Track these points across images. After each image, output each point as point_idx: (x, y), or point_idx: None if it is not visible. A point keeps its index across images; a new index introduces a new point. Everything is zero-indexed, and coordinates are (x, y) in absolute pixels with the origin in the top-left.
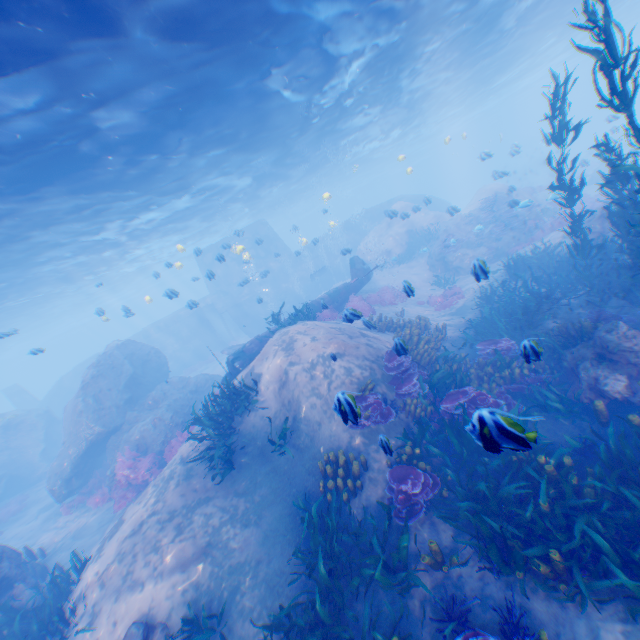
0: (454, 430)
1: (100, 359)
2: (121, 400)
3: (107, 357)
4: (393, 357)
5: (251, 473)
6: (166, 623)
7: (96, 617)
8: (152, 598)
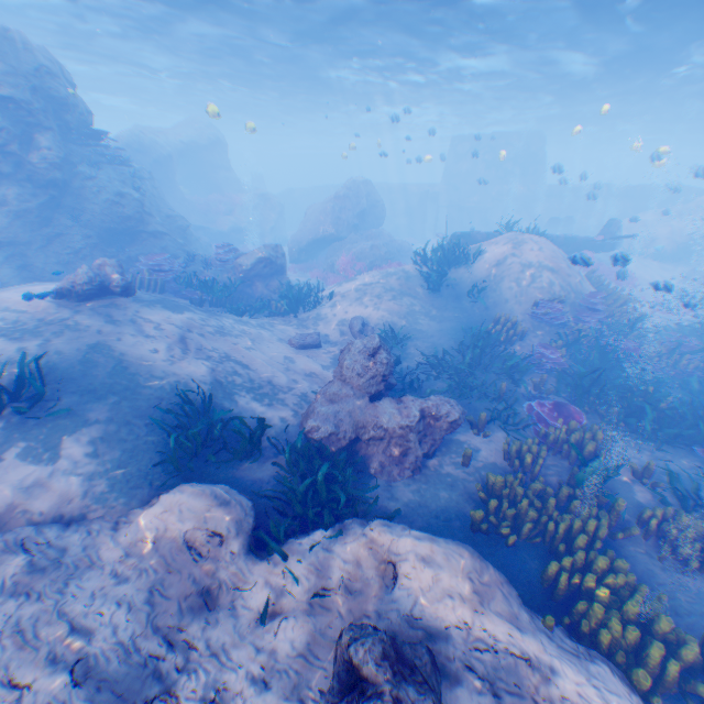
0: (600, 353)
1: (350, 184)
2: (351, 222)
3: (354, 185)
4: (592, 295)
5: (443, 301)
6: (373, 327)
7: (336, 307)
8: (369, 315)
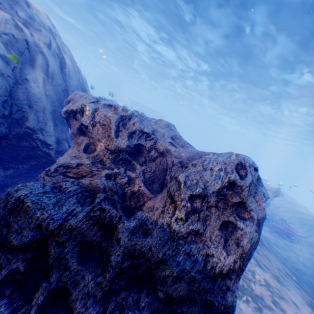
0: None
1: None
2: None
3: None
4: None
5: None
6: None
7: None
8: None
